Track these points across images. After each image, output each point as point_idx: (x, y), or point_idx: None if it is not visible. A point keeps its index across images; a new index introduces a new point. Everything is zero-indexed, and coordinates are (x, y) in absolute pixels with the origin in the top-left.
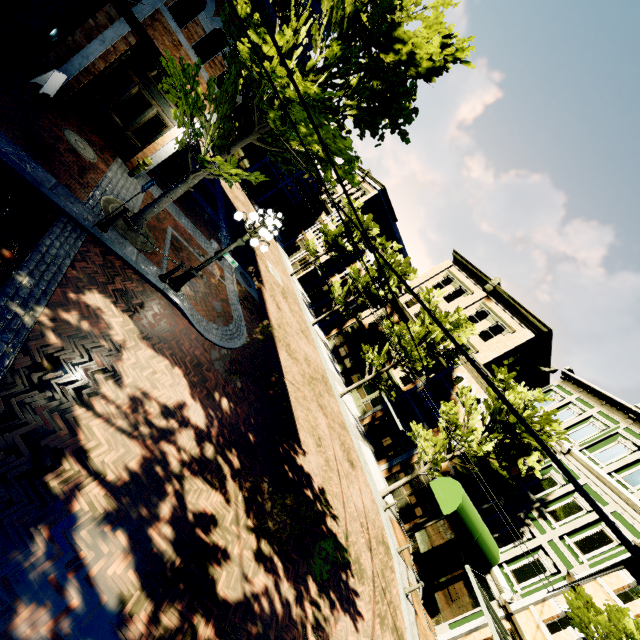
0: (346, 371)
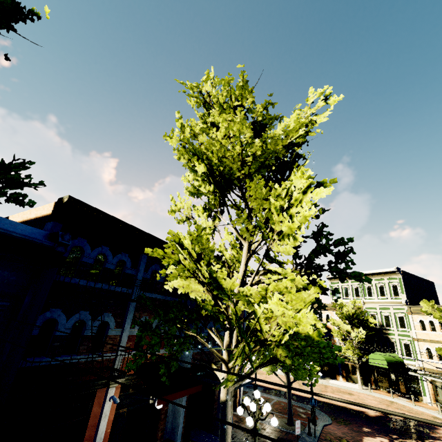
0: None
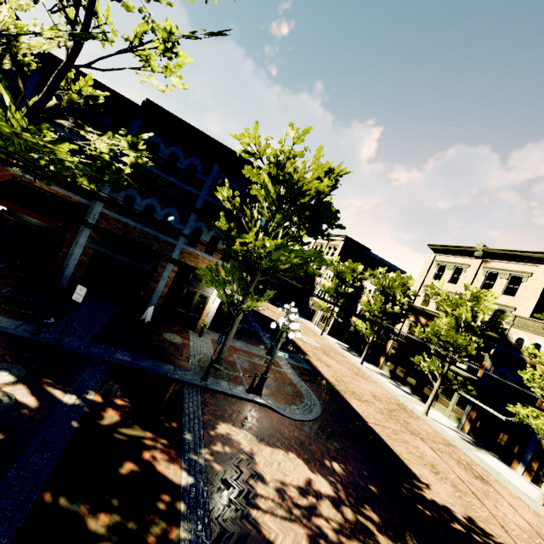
0: (415, 389)
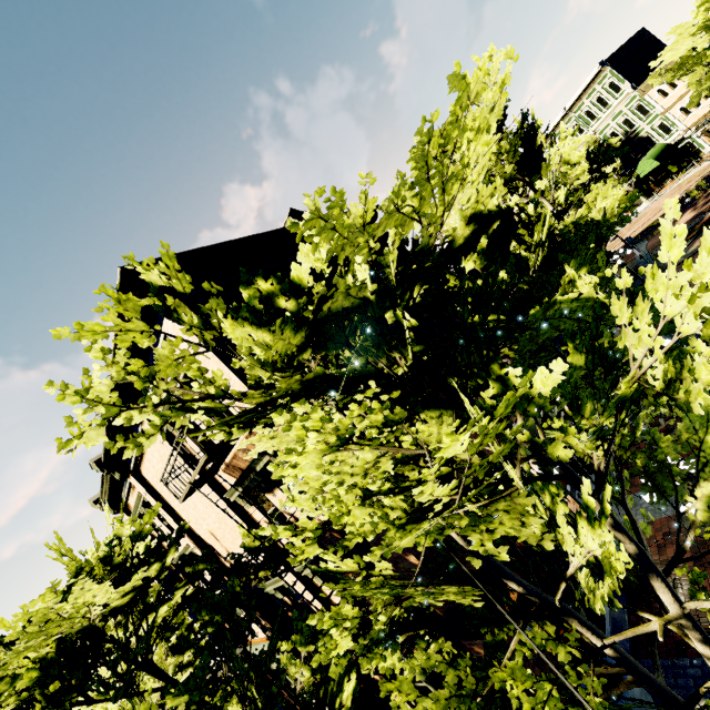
0: None
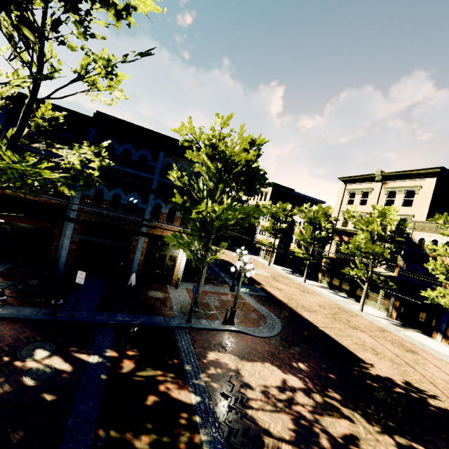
0: (349, 293)
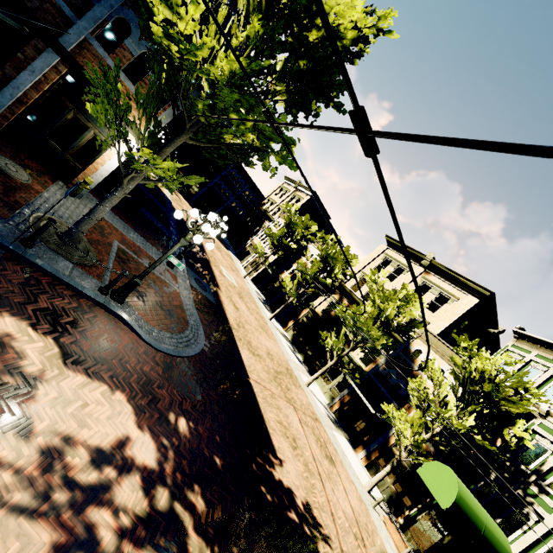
0: (308, 359)
